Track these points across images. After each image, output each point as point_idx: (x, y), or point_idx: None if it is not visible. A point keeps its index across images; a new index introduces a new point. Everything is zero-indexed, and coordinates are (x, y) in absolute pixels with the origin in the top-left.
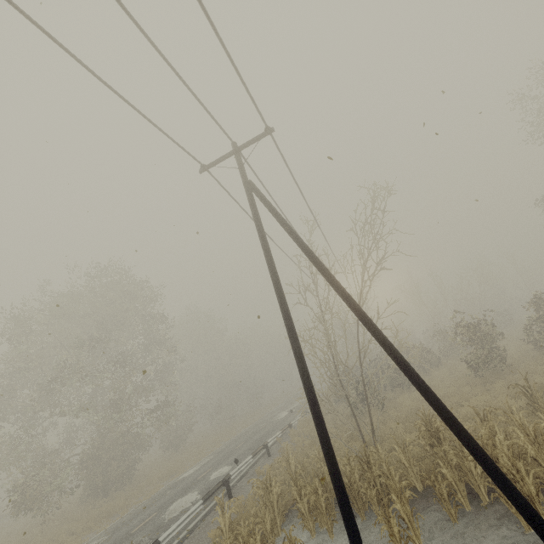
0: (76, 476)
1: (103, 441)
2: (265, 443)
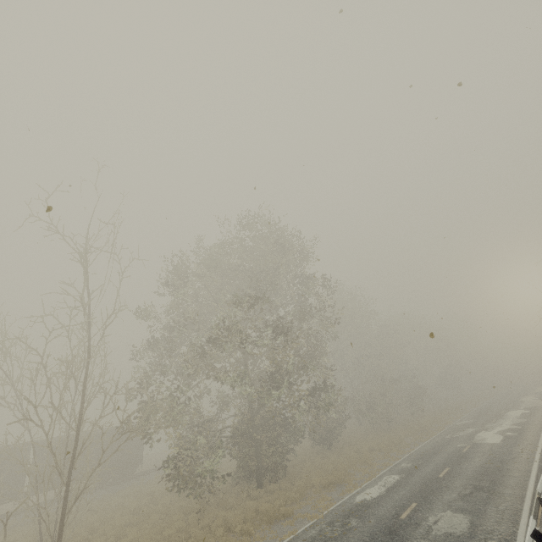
0: (229, 451)
1: (255, 418)
2: (536, 494)
